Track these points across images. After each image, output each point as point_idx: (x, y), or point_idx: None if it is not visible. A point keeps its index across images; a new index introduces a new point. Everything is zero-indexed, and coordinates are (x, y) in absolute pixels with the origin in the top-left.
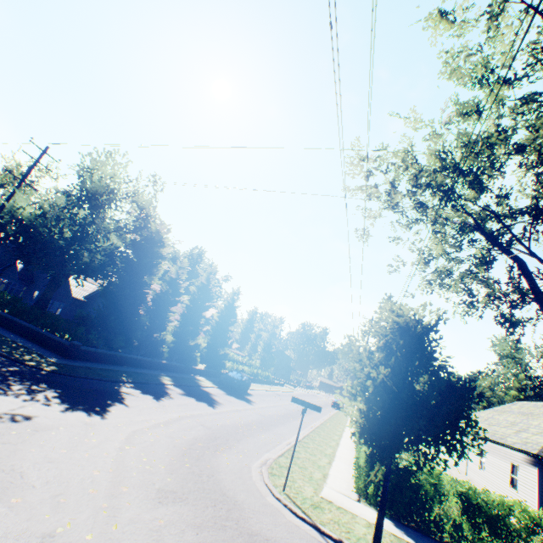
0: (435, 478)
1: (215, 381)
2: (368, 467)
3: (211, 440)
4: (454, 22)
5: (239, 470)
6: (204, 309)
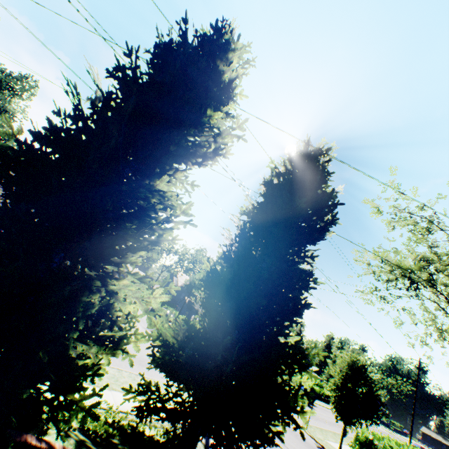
0: None
1: None
2: (355, 439)
3: None
4: (380, 213)
5: None
6: None
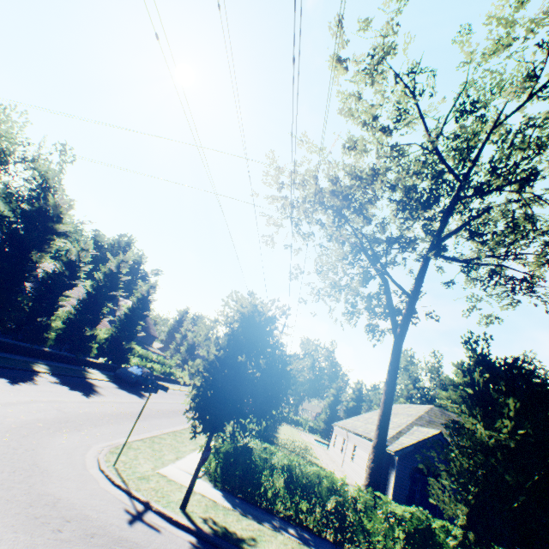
0: (268, 454)
1: (112, 375)
2: (217, 447)
3: (59, 423)
4: (346, 69)
5: (74, 448)
6: (110, 298)
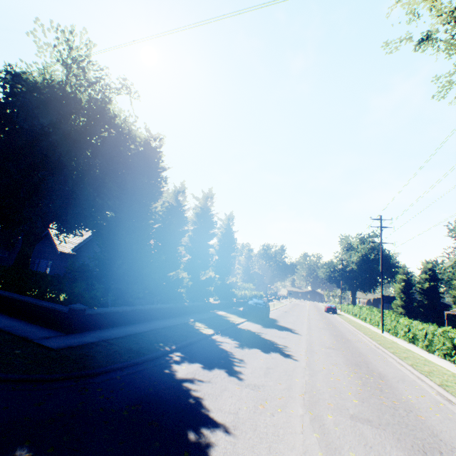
0: None
1: (235, 313)
2: None
3: None
4: None
5: None
6: (208, 238)
